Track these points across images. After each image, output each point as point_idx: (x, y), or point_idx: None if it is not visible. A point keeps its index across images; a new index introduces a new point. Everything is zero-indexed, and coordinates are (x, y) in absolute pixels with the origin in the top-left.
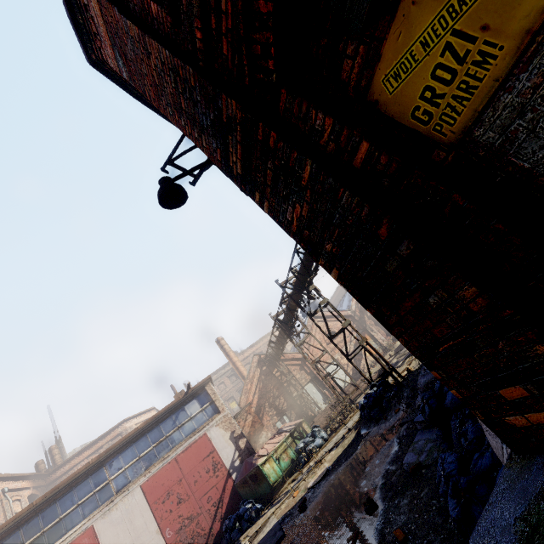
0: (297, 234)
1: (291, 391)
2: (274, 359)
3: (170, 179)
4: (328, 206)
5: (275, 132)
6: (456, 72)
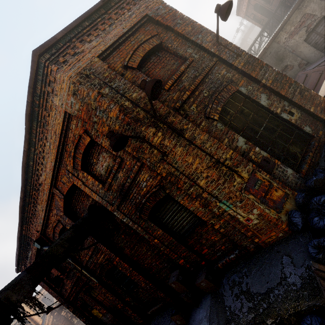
0: (83, 321)
1: (73, 321)
2: (63, 306)
3: (49, 306)
4: (87, 321)
5: (80, 313)
6: (98, 315)
